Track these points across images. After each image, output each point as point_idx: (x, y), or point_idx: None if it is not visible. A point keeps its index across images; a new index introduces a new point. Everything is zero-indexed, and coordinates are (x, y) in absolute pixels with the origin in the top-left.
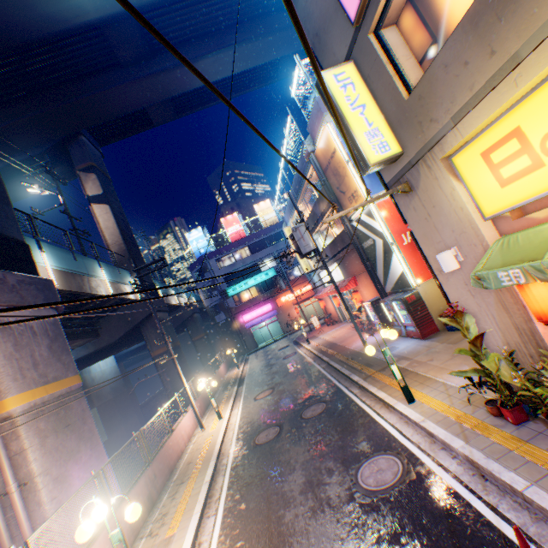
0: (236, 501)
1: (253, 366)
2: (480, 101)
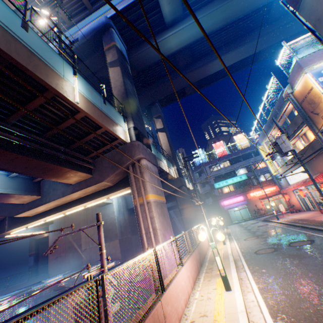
0: (257, 268)
1: (233, 229)
2: None
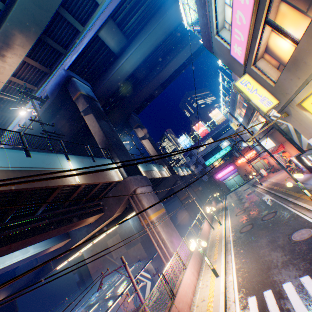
0: (238, 250)
1: (229, 200)
2: (301, 90)
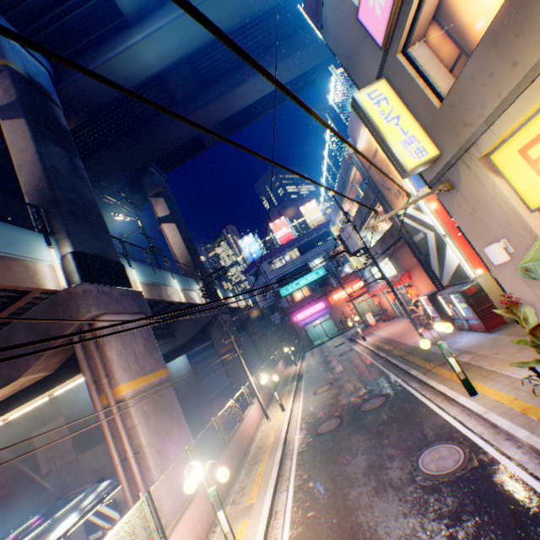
0: (304, 480)
1: (309, 363)
2: (509, 105)
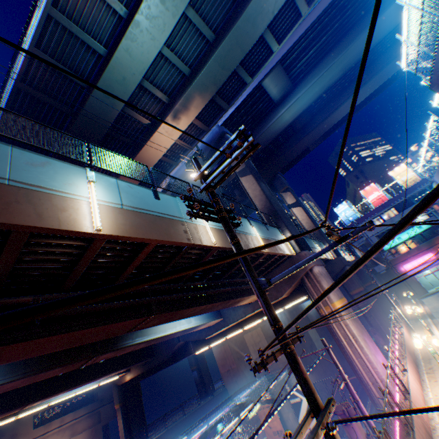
0: None
1: (433, 306)
2: None
